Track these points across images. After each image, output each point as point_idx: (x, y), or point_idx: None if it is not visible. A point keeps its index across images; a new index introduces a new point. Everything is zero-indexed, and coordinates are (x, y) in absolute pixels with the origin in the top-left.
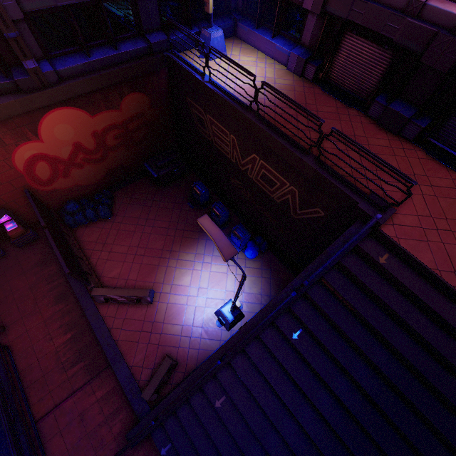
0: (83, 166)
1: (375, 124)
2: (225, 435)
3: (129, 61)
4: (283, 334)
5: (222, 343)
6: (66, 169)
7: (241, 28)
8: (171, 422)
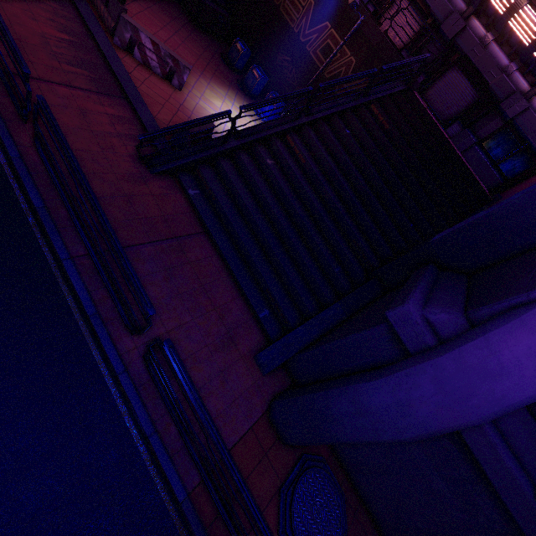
0: None
1: None
2: (269, 190)
3: None
4: (337, 130)
5: None
6: None
7: None
8: (207, 170)
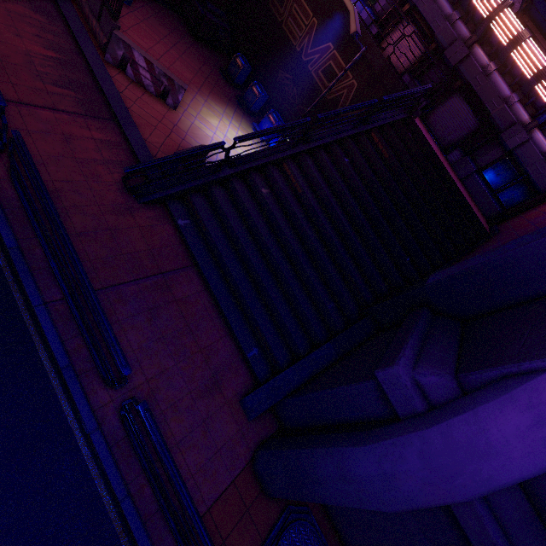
0: None
1: None
2: (263, 220)
3: None
4: (335, 158)
5: None
6: None
7: None
8: (198, 198)
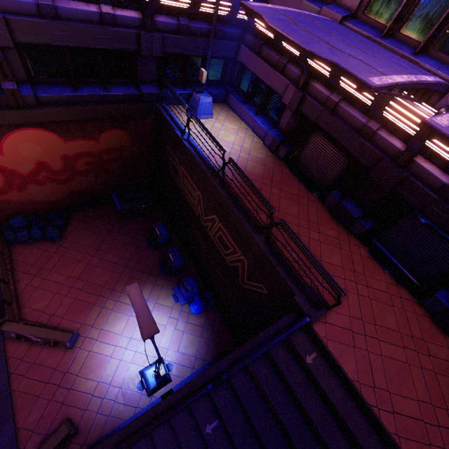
0: (43, 183)
1: (329, 213)
2: None
3: (117, 102)
4: (197, 423)
5: (138, 411)
6: (23, 183)
7: (231, 99)
8: None
